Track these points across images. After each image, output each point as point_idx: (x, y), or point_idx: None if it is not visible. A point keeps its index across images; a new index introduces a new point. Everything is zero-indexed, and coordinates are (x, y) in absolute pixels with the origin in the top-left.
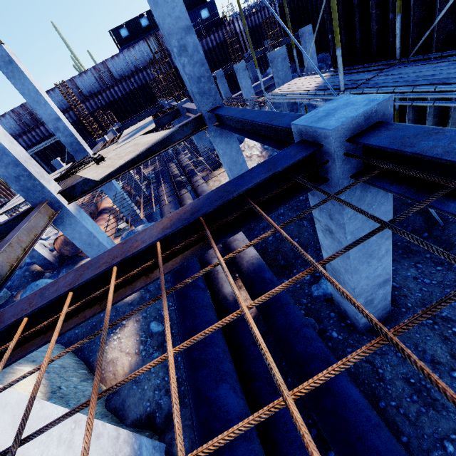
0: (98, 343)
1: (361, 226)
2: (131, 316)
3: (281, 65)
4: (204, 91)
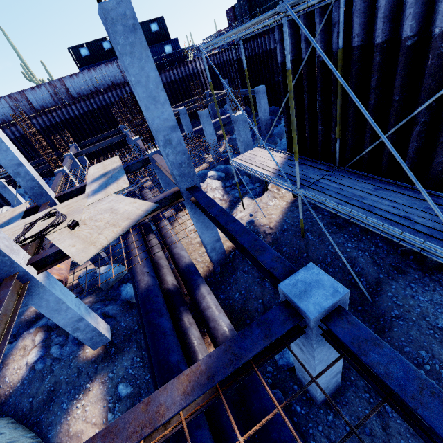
0: (58, 412)
1: (325, 353)
2: (96, 377)
3: (243, 127)
4: (184, 173)
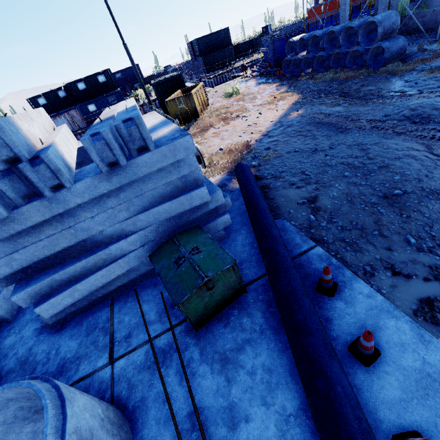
0: None
1: None
2: None
3: None
4: None
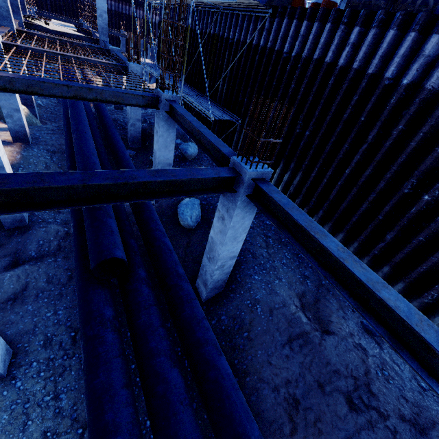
0: None
1: None
2: None
3: (152, 54)
4: (104, 33)
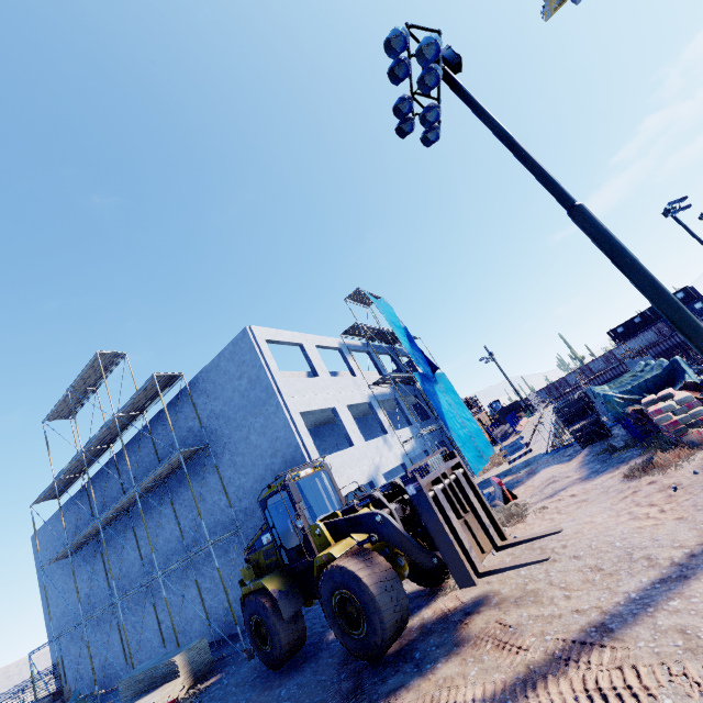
0: None
1: None
2: None
3: None
4: None
